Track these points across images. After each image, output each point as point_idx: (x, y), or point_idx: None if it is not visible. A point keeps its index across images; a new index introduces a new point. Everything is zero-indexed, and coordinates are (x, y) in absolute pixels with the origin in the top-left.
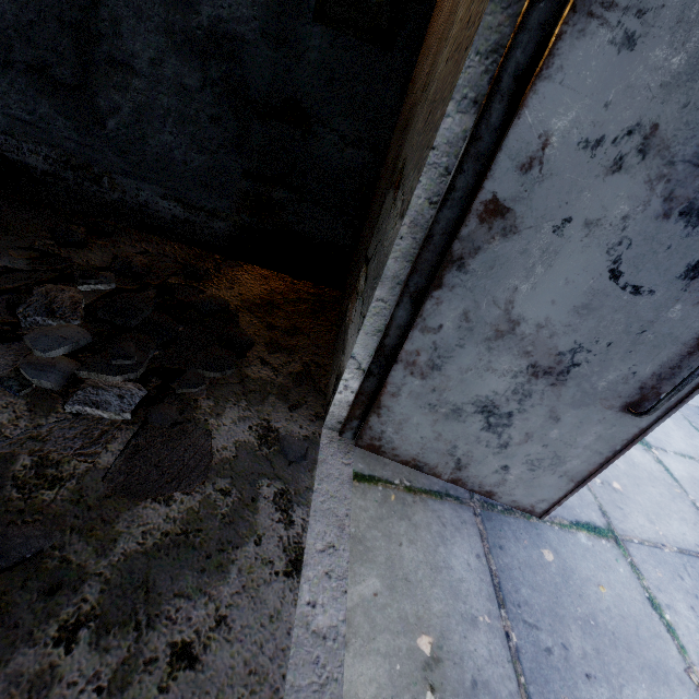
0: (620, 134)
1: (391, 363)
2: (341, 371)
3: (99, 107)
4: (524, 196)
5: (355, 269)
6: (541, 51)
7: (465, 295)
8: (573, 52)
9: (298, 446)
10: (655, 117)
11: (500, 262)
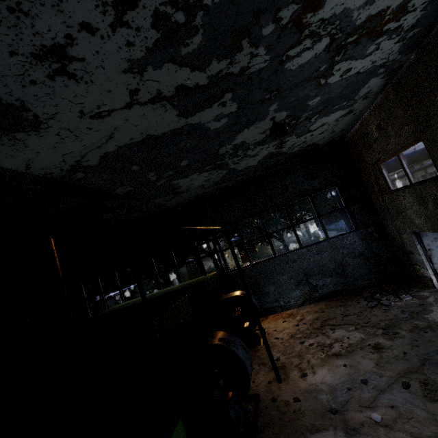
0: (433, 239)
1: (435, 271)
2: (430, 278)
3: (346, 273)
4: (430, 247)
5: (410, 269)
6: (420, 239)
7: (435, 258)
8: (423, 238)
9: (436, 290)
10: (434, 237)
11: (435, 253)
